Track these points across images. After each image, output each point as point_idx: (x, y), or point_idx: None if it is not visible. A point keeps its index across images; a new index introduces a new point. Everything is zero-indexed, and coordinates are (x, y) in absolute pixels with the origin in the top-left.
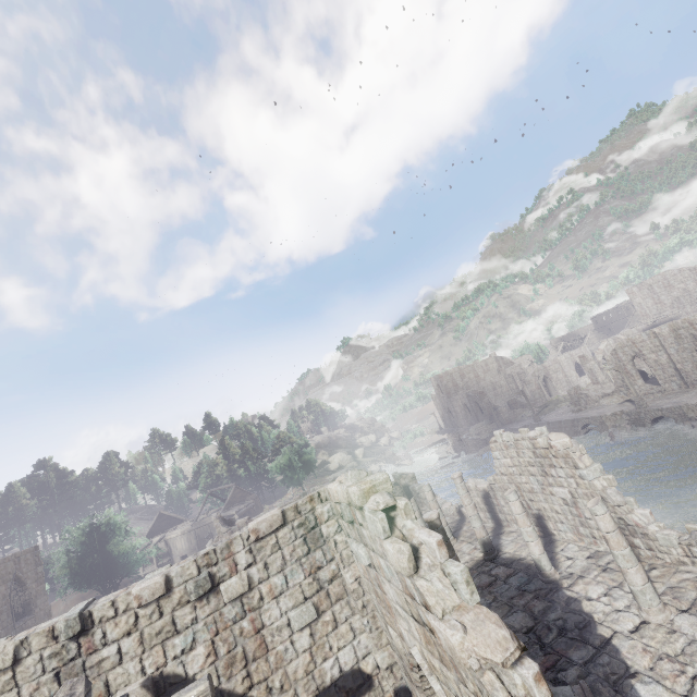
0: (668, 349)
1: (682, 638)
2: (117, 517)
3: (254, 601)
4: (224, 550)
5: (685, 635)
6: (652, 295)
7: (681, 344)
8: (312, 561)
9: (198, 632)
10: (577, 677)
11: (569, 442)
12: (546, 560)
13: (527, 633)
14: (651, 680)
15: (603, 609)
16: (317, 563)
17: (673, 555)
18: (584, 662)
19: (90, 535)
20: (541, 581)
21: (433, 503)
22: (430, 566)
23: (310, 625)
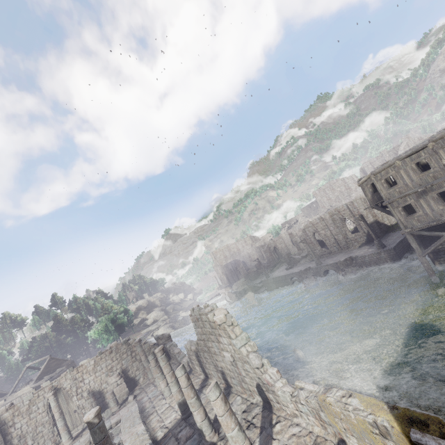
0: (329, 227)
1: None
2: None
3: None
4: None
5: None
6: (326, 195)
7: (335, 224)
8: None
9: None
10: None
11: (223, 318)
12: (206, 425)
13: None
14: None
15: None
16: None
17: (290, 409)
18: None
19: None
20: (204, 444)
21: (156, 369)
22: None
23: None
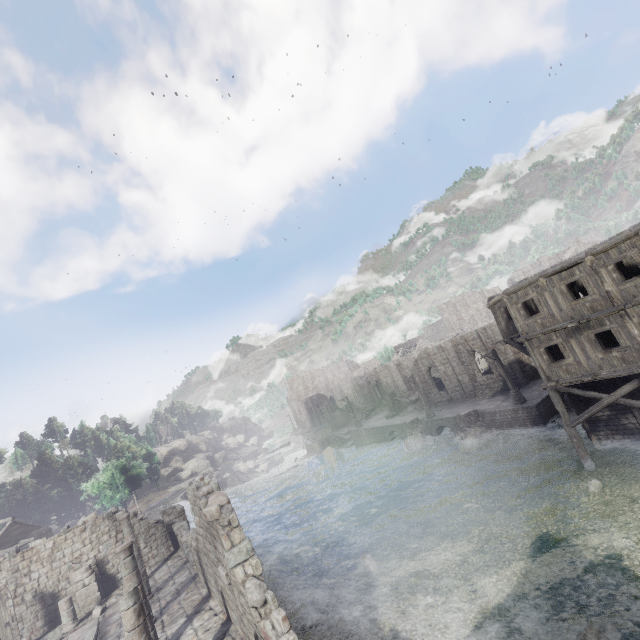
0: (451, 362)
1: None
2: None
3: None
4: None
5: None
6: (456, 312)
7: (460, 358)
8: None
9: None
10: None
11: (215, 512)
12: None
13: None
14: None
15: None
16: None
17: None
18: None
19: None
20: None
21: None
22: None
23: None
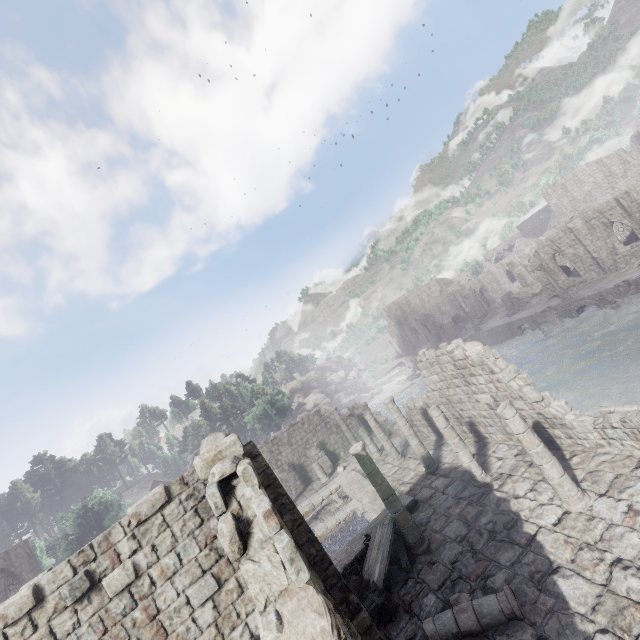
0: (583, 241)
1: (600, 524)
2: (105, 496)
3: (144, 588)
4: (103, 543)
5: (603, 520)
6: (566, 194)
7: (594, 234)
8: (206, 531)
9: (83, 635)
10: (504, 581)
11: (481, 350)
12: (475, 466)
13: (461, 542)
14: (572, 573)
15: (529, 505)
16: (212, 532)
17: (591, 440)
18: (511, 564)
19: (85, 516)
20: (475, 486)
21: (377, 429)
22: (261, 543)
23: (213, 598)
